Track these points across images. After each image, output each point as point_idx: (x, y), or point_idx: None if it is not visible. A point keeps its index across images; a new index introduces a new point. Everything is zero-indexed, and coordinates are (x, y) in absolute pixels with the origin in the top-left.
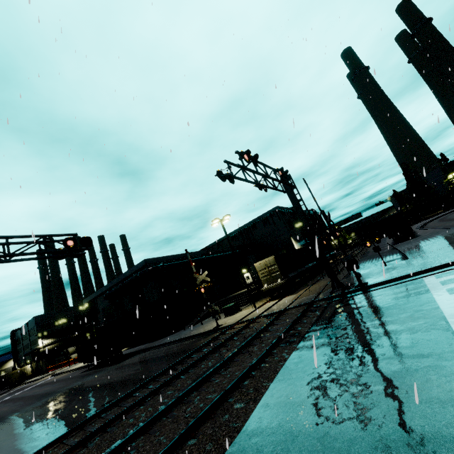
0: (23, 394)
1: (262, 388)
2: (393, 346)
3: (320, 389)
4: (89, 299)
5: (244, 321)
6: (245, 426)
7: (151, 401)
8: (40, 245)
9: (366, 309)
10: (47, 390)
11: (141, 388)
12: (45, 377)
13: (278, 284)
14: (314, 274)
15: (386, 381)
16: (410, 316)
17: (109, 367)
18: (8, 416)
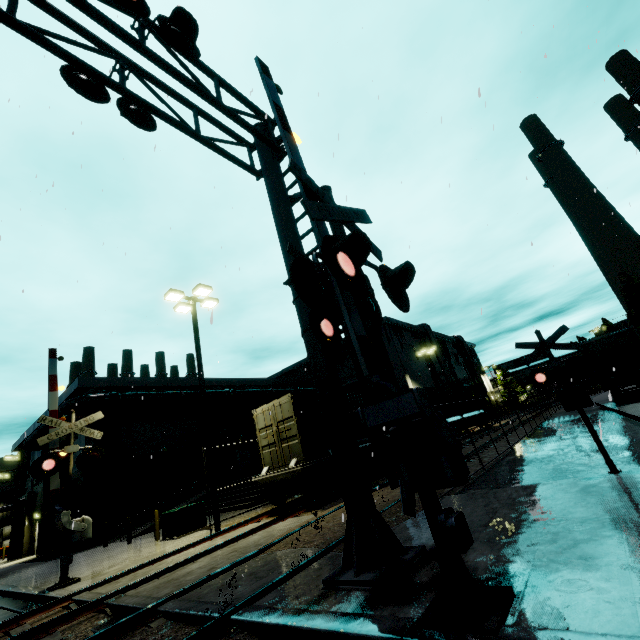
0: None
1: None
2: None
3: None
4: (17, 443)
5: (78, 603)
6: None
7: None
8: None
9: None
10: None
11: None
12: None
13: (289, 471)
14: None
15: None
16: None
17: None
18: None
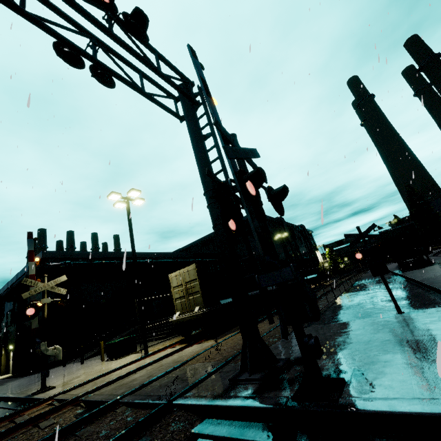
0: None
1: None
2: None
3: None
4: None
5: (59, 401)
6: None
7: None
8: None
9: None
10: None
11: None
12: None
13: (194, 315)
14: None
15: None
16: None
17: None
18: None
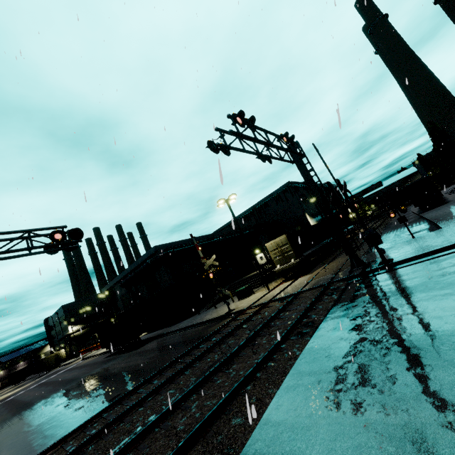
0: (56, 378)
1: (266, 397)
2: (434, 346)
3: (338, 407)
4: (106, 287)
5: (256, 306)
6: (242, 454)
7: (151, 402)
8: (27, 241)
9: (393, 292)
10: (74, 375)
11: (146, 383)
12: (77, 360)
13: (292, 264)
14: (331, 250)
15: (430, 405)
16: (453, 302)
17: (128, 353)
18: (36, 403)
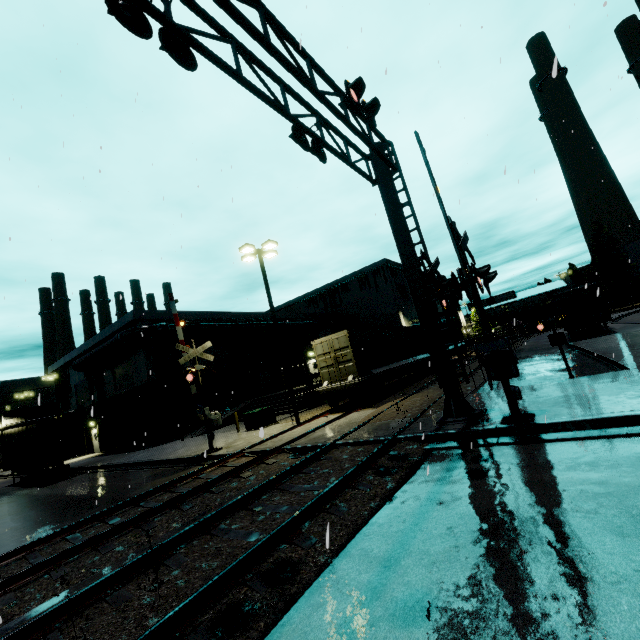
0: None
1: None
2: None
3: None
4: (55, 366)
5: (252, 453)
6: None
7: None
8: None
9: (540, 527)
10: None
11: None
12: None
13: (347, 384)
14: (423, 374)
15: None
16: None
17: (28, 490)
18: None
